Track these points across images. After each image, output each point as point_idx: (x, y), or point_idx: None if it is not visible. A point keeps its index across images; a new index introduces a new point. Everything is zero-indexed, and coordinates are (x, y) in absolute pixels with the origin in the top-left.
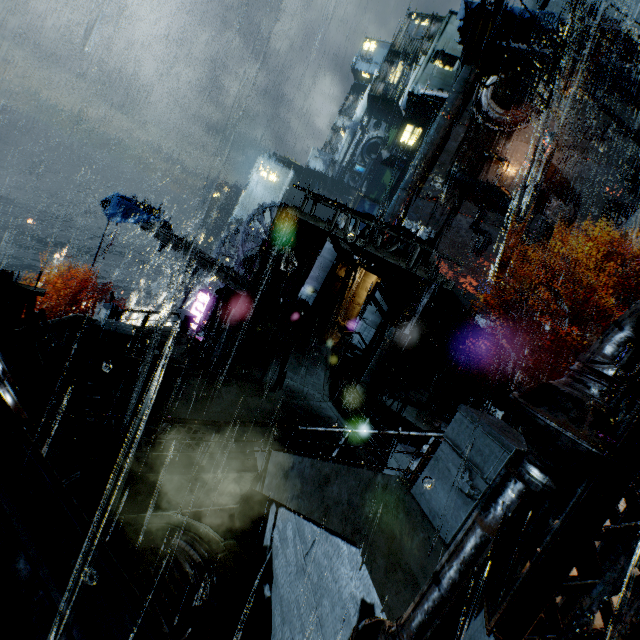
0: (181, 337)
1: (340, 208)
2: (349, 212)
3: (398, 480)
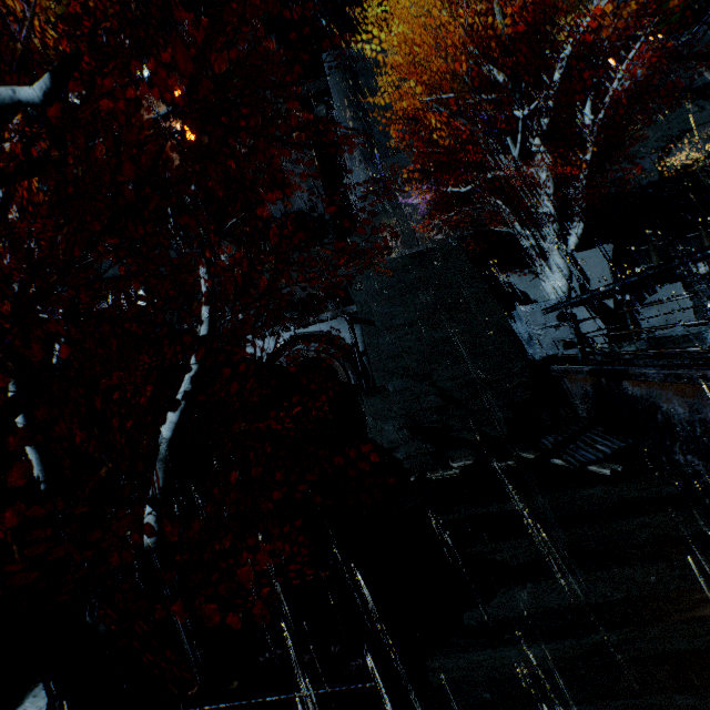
0: None
1: None
2: None
3: None
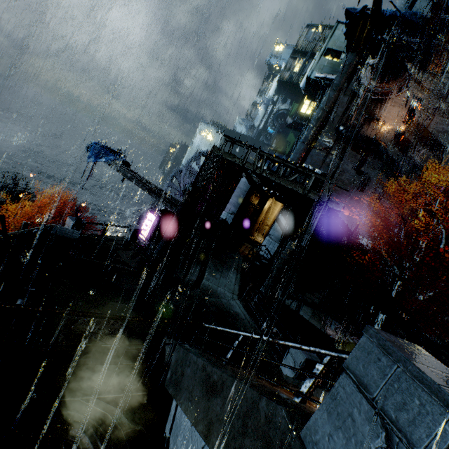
0: (130, 244)
1: (251, 147)
2: (258, 150)
3: (284, 414)
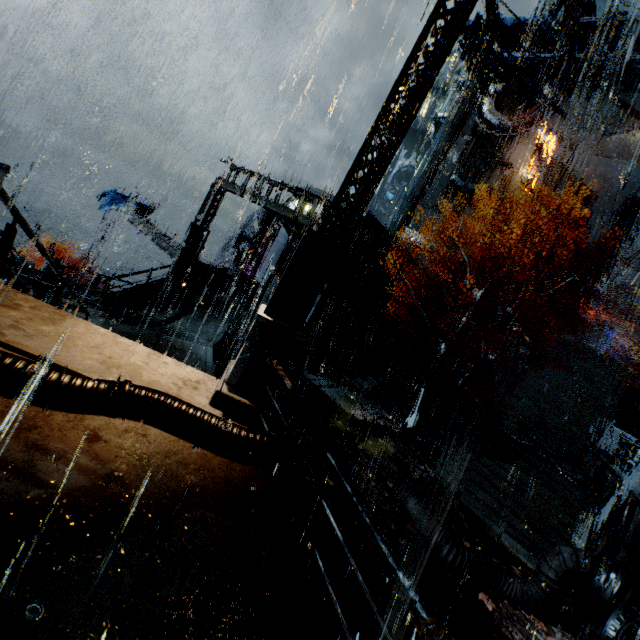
0: None
1: (250, 172)
2: (256, 175)
3: None
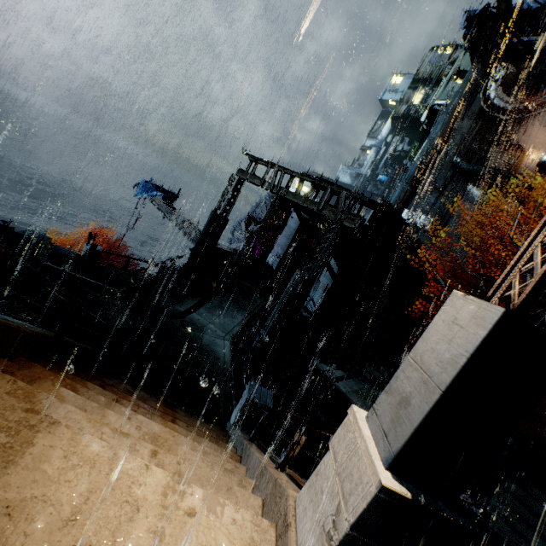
0: None
1: (270, 163)
2: (277, 166)
3: None
